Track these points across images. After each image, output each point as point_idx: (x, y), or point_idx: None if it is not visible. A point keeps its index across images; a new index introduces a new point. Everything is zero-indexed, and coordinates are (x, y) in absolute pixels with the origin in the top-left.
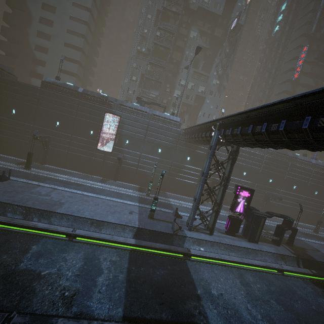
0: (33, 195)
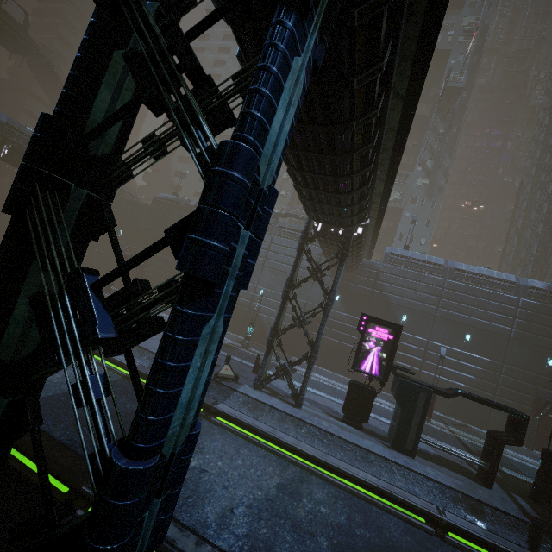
0: None
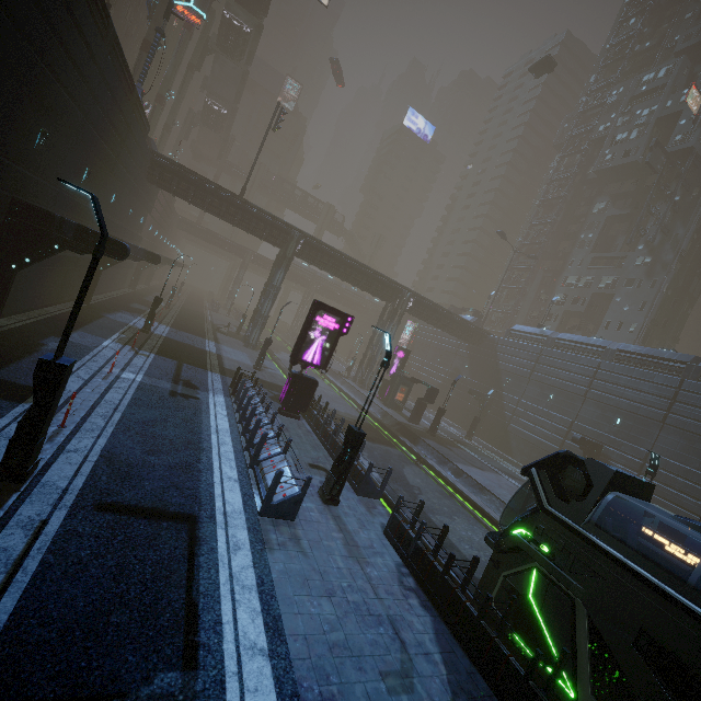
0: None
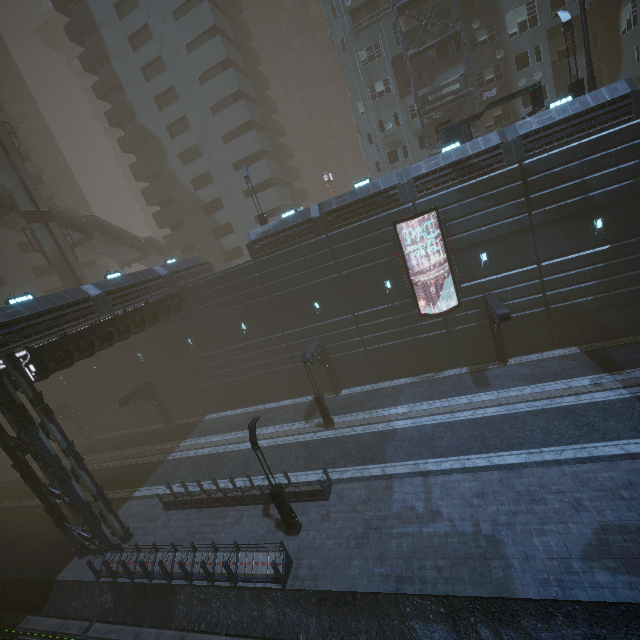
0: (409, 527)
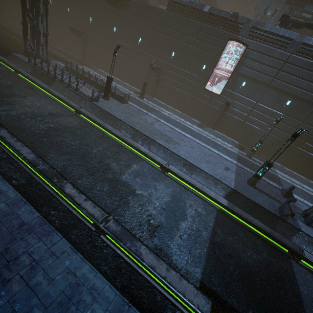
0: (141, 120)
